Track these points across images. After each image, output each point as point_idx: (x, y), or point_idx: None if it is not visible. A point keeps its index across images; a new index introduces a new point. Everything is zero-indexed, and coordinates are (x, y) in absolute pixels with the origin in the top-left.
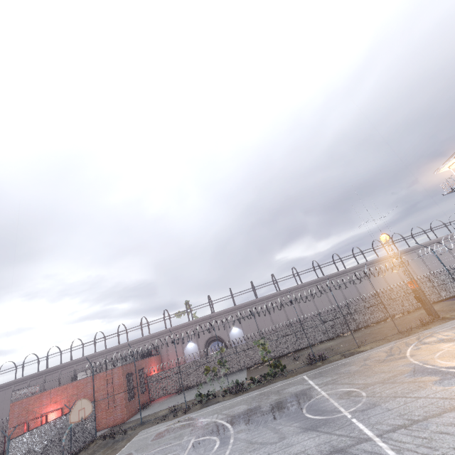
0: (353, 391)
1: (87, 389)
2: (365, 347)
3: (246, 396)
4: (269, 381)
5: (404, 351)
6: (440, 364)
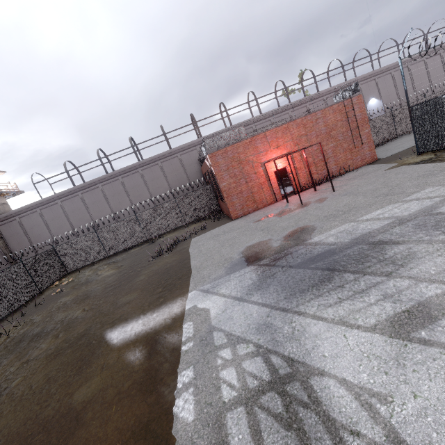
0: None
1: (318, 128)
2: None
3: None
4: None
5: None
6: None
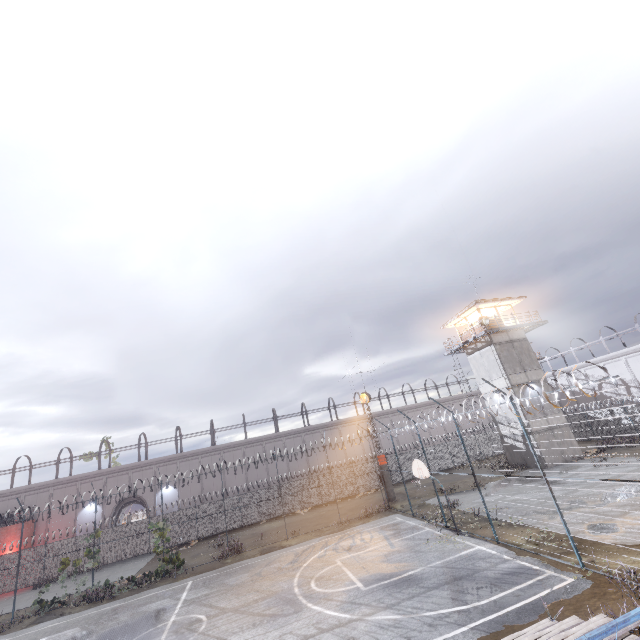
0: (200, 620)
1: None
2: (293, 540)
3: (99, 609)
4: (152, 583)
5: (309, 558)
6: (307, 588)
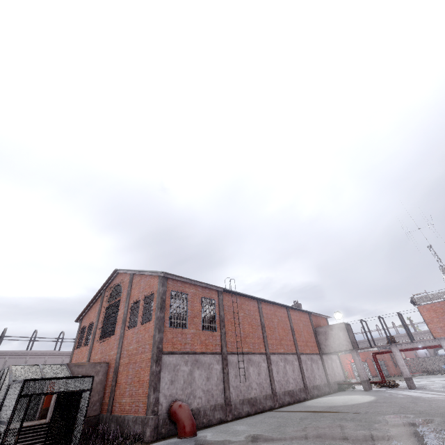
0: None
1: (369, 357)
2: None
3: None
4: None
5: None
6: None
